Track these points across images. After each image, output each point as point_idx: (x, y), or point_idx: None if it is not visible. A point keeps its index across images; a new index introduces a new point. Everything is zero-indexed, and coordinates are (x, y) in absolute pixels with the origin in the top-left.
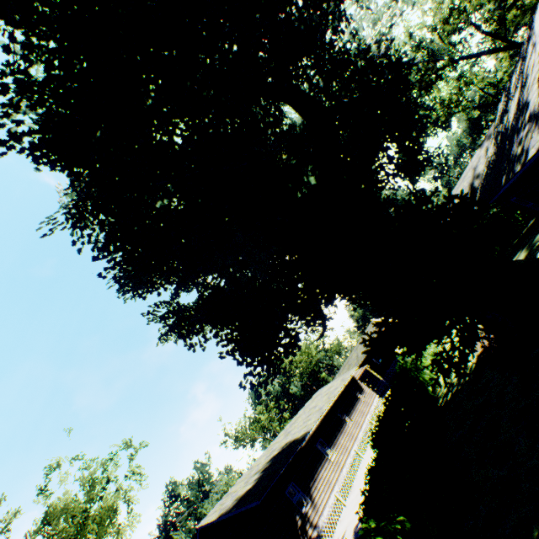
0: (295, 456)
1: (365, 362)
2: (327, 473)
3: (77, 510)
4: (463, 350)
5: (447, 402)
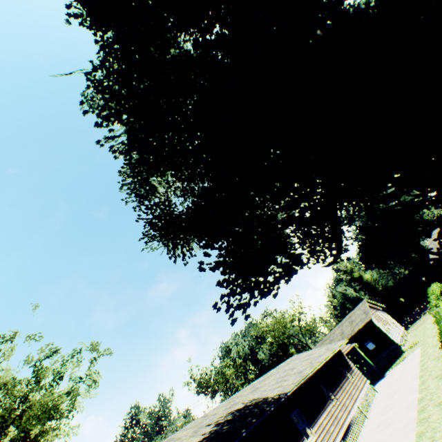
0: (262, 419)
1: (351, 341)
2: None
3: (17, 395)
4: None
5: None
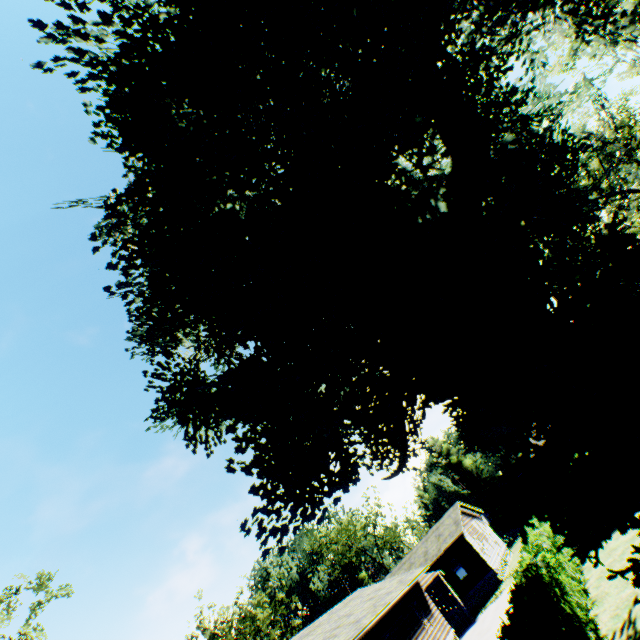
0: None
1: (436, 565)
2: None
3: None
4: None
5: None
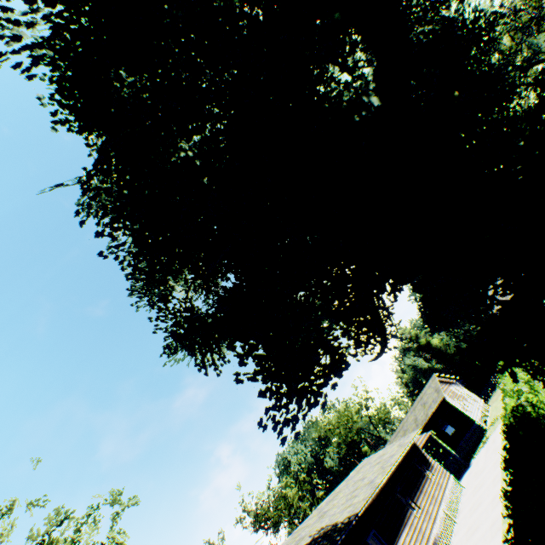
0: None
1: (427, 428)
2: None
3: None
4: None
5: None
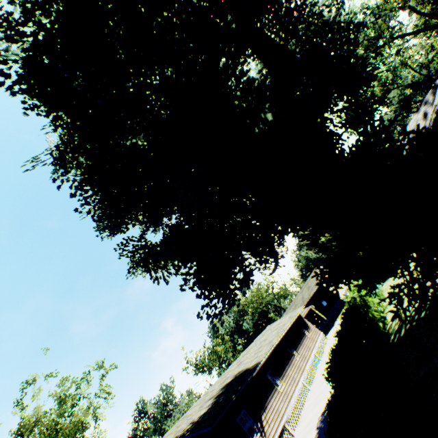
0: (246, 384)
1: (309, 303)
2: (276, 403)
3: (49, 423)
4: (423, 283)
5: (401, 339)
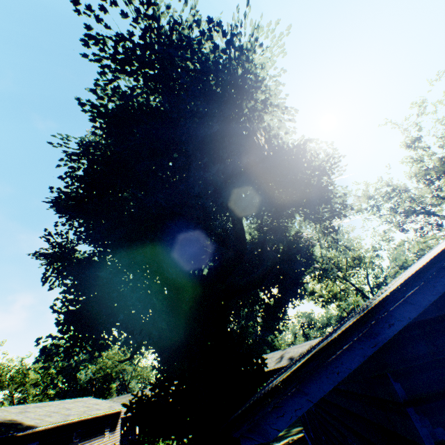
0: (3, 438)
1: None
2: None
3: None
4: None
5: None
